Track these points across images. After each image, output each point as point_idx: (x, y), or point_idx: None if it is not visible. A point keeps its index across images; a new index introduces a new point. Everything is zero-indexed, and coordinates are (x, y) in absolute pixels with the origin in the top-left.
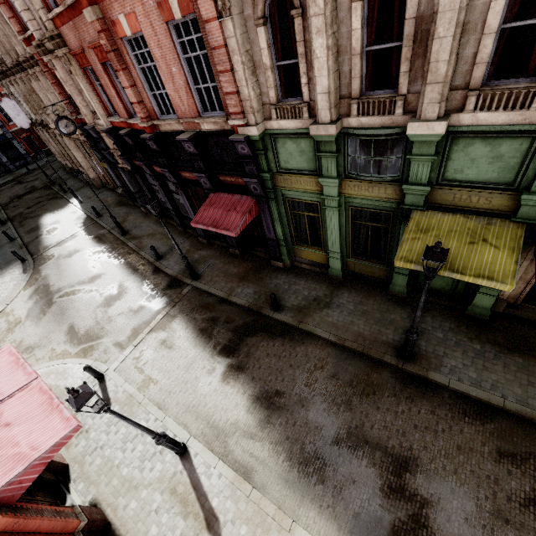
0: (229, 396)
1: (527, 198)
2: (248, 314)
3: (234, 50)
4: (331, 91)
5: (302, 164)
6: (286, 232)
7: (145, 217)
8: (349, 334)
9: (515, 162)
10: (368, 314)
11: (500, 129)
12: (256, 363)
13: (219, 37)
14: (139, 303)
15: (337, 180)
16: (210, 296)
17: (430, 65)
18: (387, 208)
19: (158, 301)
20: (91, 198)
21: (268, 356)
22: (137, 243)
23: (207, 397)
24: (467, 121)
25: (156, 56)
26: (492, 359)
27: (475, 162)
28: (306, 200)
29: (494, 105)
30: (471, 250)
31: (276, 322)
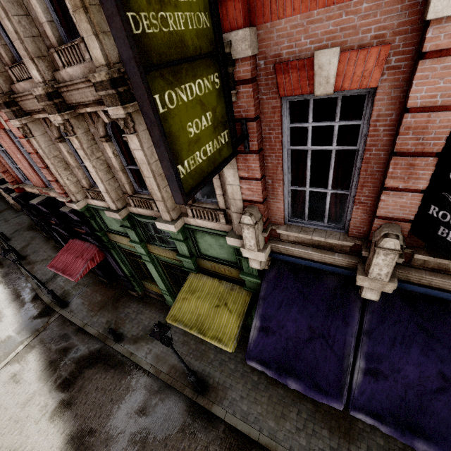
0: (49, 436)
1: (243, 277)
2: (95, 344)
3: (44, 156)
4: (109, 191)
5: (121, 228)
6: (132, 270)
7: (45, 242)
8: (166, 366)
9: (232, 251)
10: (187, 345)
11: (211, 231)
12: (84, 398)
13: (29, 148)
14: (8, 333)
15: (139, 245)
16: (71, 325)
17: (151, 190)
18: (181, 265)
19: (25, 331)
20: (8, 221)
21: (96, 390)
22: (29, 268)
23: (29, 438)
24: (193, 223)
25: (5, 146)
26: (263, 391)
27: (212, 246)
28: (133, 252)
29: (202, 216)
30: (216, 313)
31: (115, 353)
